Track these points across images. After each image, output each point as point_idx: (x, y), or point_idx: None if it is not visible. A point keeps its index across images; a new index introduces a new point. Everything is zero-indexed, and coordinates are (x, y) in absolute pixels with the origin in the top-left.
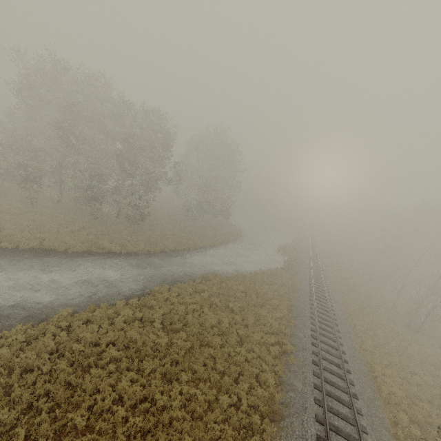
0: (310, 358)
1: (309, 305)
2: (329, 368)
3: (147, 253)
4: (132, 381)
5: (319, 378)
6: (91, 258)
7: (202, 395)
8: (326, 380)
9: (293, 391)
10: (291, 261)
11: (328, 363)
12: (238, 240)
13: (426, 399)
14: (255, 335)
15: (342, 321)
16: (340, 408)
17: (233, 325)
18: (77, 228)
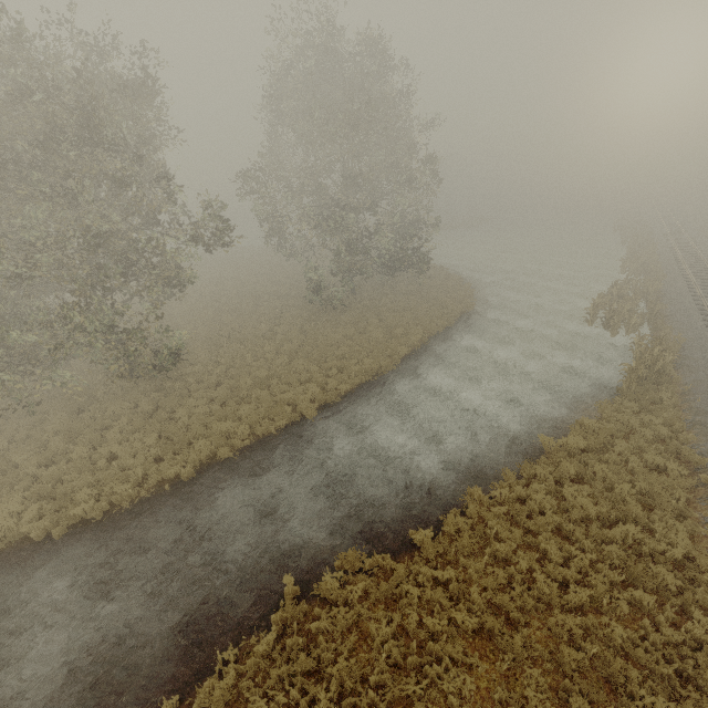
0: None
1: None
2: None
3: (151, 498)
4: None
5: None
6: None
7: None
8: None
9: None
10: (653, 359)
11: None
12: (465, 319)
13: None
14: None
15: None
16: None
17: None
18: None
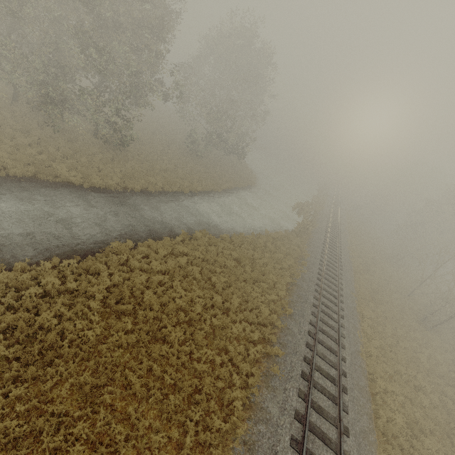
0: (299, 368)
1: (314, 286)
2: (321, 385)
3: (122, 191)
4: (21, 398)
5: (304, 402)
6: (34, 187)
7: (125, 431)
8: (313, 406)
9: (264, 423)
10: (306, 224)
11: (321, 376)
12: (250, 187)
13: (428, 428)
14: (234, 327)
15: (349, 311)
16: (322, 454)
17: (208, 309)
18: (26, 142)
